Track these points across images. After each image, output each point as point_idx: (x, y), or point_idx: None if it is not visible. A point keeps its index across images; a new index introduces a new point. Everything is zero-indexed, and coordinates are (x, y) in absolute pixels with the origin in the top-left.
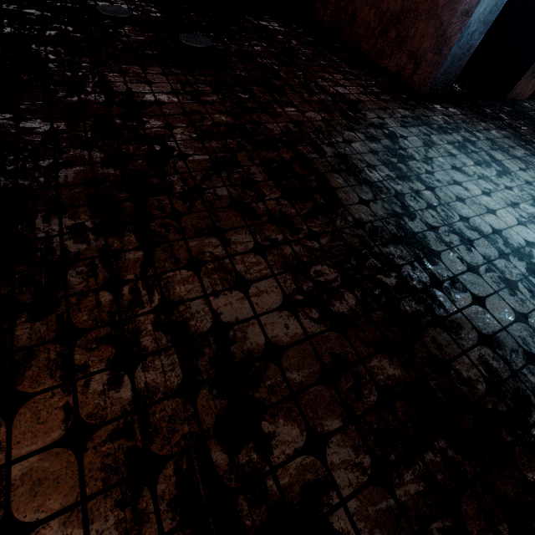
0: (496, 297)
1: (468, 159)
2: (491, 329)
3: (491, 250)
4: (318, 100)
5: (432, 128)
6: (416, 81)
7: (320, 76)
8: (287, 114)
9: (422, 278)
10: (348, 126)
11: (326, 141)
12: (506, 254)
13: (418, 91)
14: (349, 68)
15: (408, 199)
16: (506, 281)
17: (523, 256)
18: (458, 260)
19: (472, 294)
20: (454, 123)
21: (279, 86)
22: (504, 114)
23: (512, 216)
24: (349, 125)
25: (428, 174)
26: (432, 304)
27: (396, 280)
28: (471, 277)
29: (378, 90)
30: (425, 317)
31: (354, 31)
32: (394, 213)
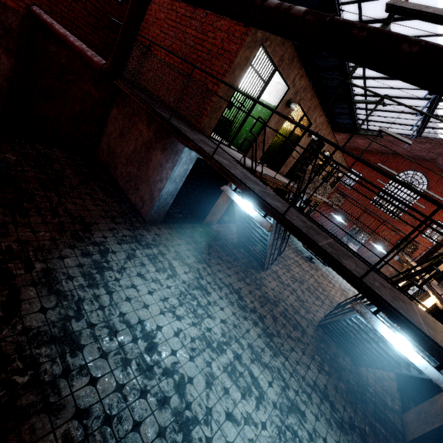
0: (109, 375)
1: (153, 267)
2: (89, 403)
3: (128, 337)
4: (57, 222)
5: (141, 244)
6: (143, 212)
7: (73, 201)
8: (19, 234)
9: (56, 371)
10: (71, 244)
11: (42, 258)
12: (137, 338)
13: (144, 218)
14: (104, 196)
15: (86, 303)
16: (125, 360)
17: (149, 338)
18: (97, 349)
19: (91, 376)
20: (159, 240)
21: (27, 209)
22: (196, 234)
23: (159, 308)
24: (73, 243)
25: (115, 281)
26: (51, 393)
27: (30, 377)
28: (99, 362)
29: (116, 214)
30: (37, 406)
31: (116, 173)
32: (65, 317)
